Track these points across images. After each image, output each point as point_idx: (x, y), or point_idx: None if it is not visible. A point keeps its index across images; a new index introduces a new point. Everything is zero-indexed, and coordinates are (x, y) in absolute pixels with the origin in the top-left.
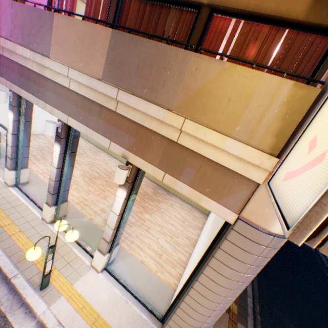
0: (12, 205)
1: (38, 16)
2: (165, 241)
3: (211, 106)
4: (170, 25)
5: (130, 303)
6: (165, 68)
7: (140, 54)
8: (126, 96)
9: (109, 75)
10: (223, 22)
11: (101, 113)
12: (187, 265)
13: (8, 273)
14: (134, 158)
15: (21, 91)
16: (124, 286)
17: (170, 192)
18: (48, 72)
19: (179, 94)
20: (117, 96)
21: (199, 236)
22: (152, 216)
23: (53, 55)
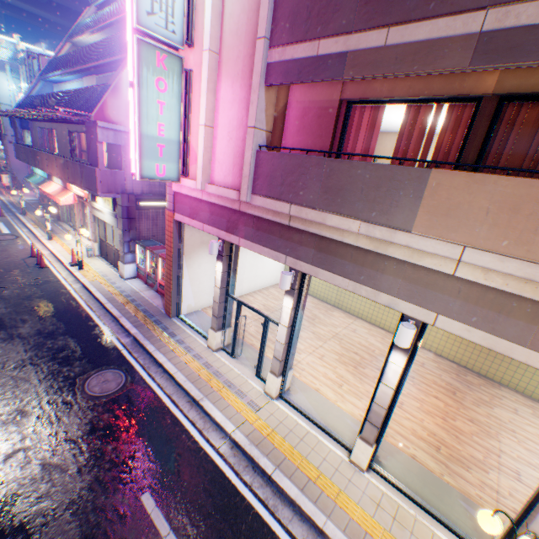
0: (296, 435)
1: (385, 174)
2: None
3: None
4: None
5: None
6: None
7: None
8: None
9: None
10: None
11: (538, 316)
12: None
13: None
14: None
15: (317, 271)
16: None
17: (490, 379)
18: (395, 249)
19: None
20: None
21: None
22: (502, 442)
23: (419, 227)
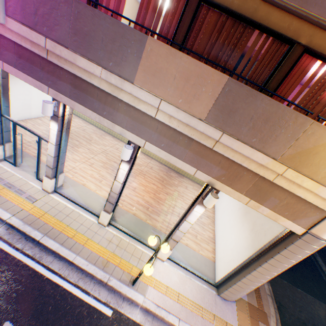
0: (64, 214)
1: (120, 31)
2: (195, 223)
3: (315, 163)
4: (253, 50)
5: (193, 279)
6: (280, 126)
7: (256, 108)
8: (231, 140)
9: (214, 118)
10: (310, 62)
11: (189, 145)
12: (220, 243)
13: (102, 279)
14: (220, 186)
15: (74, 104)
16: (185, 268)
17: (181, 174)
18: (125, 95)
19: (288, 149)
20: (219, 138)
21: (216, 215)
22: (178, 202)
23: (139, 81)
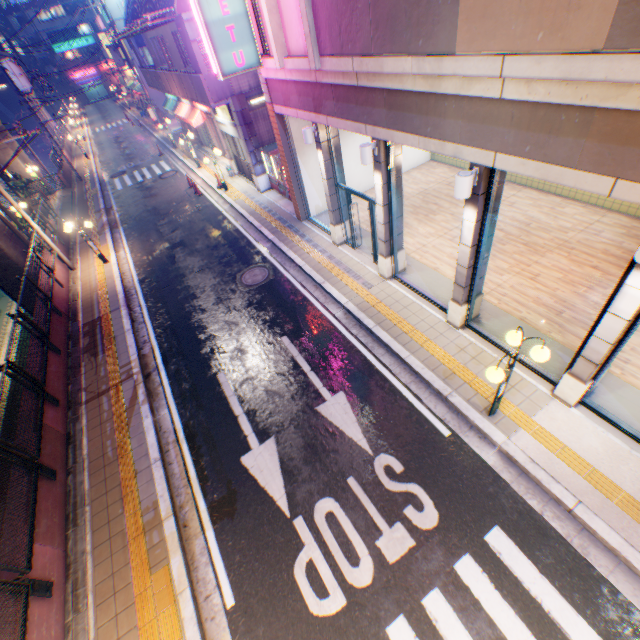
0: (401, 305)
1: None
2: None
3: None
4: None
5: None
6: None
7: None
8: None
9: (629, 31)
10: None
11: (585, 126)
12: None
13: (440, 390)
14: None
15: (392, 135)
16: (630, 437)
17: None
18: (447, 83)
19: None
20: None
21: None
22: None
23: (461, 45)
